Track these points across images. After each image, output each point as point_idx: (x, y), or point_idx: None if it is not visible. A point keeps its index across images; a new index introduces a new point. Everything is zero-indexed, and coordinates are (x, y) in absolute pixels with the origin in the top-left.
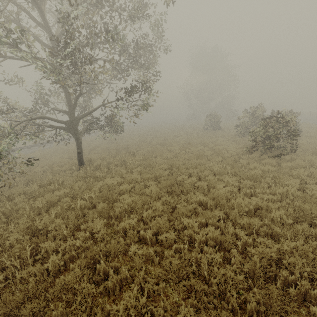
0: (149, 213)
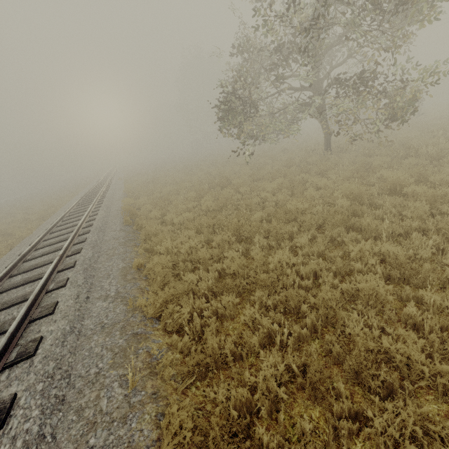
0: None
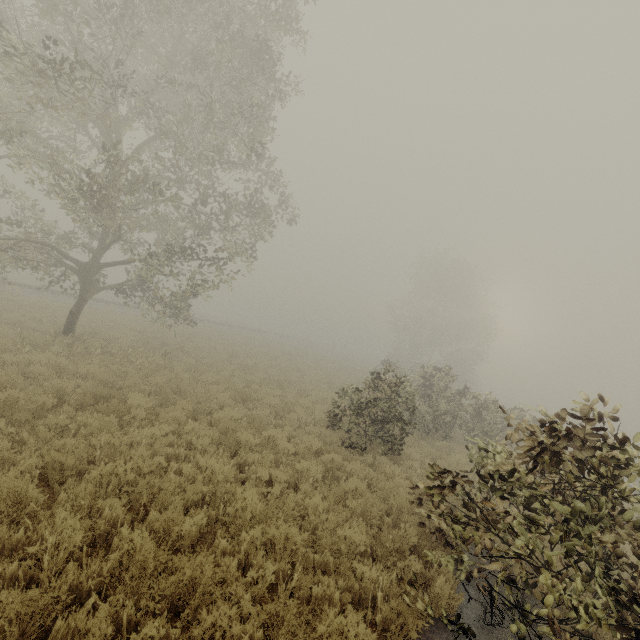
0: None
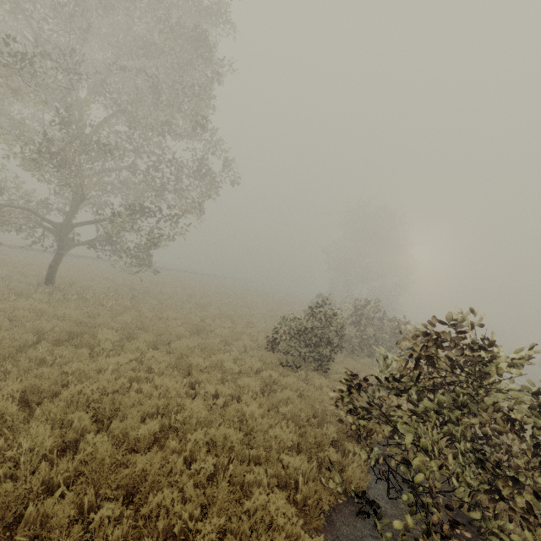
0: None
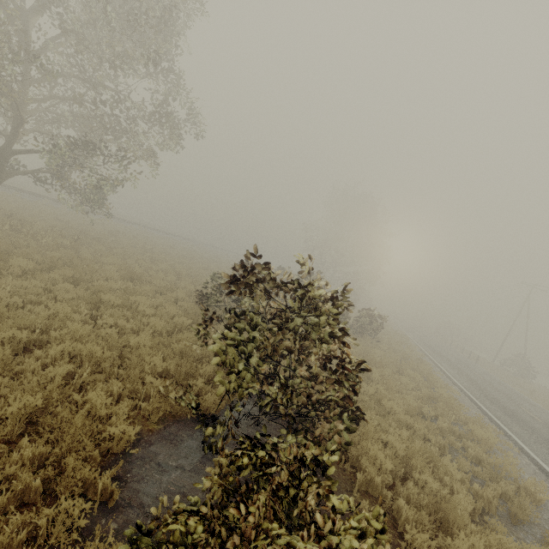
0: None
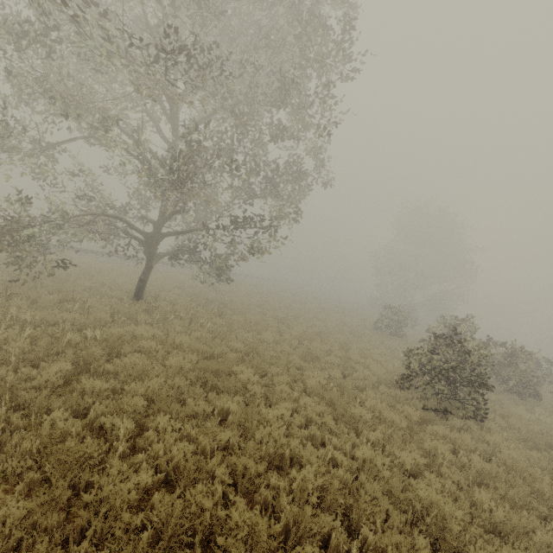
0: (136, 388)
